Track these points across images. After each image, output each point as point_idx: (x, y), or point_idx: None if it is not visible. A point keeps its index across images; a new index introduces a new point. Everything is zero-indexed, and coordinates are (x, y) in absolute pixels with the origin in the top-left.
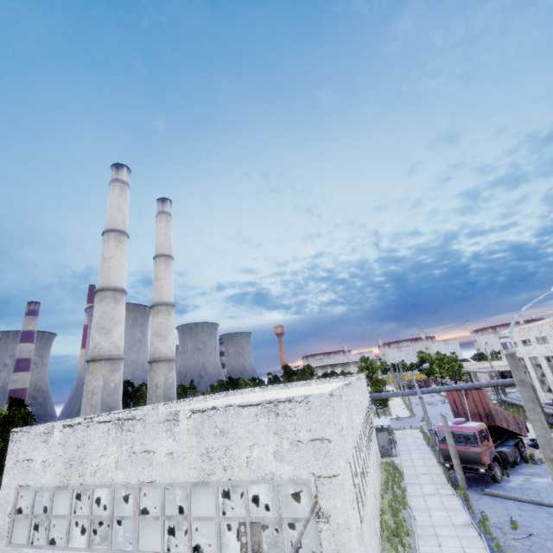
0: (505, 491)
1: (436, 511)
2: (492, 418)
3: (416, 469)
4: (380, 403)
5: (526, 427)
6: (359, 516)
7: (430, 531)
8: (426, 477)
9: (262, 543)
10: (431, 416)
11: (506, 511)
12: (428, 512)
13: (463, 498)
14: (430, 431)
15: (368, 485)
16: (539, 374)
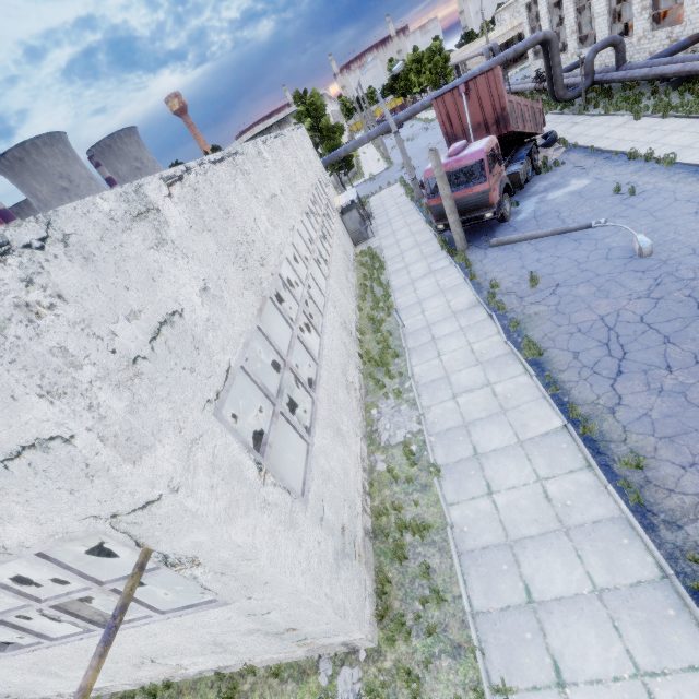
0: (516, 230)
1: (431, 300)
2: (506, 122)
3: (400, 246)
4: (342, 168)
5: (543, 118)
6: (299, 437)
7: (425, 337)
8: (413, 252)
9: (102, 613)
10: (413, 157)
11: (521, 262)
12: (420, 308)
13: (463, 264)
14: (414, 181)
15: (325, 332)
16: (554, 24)
